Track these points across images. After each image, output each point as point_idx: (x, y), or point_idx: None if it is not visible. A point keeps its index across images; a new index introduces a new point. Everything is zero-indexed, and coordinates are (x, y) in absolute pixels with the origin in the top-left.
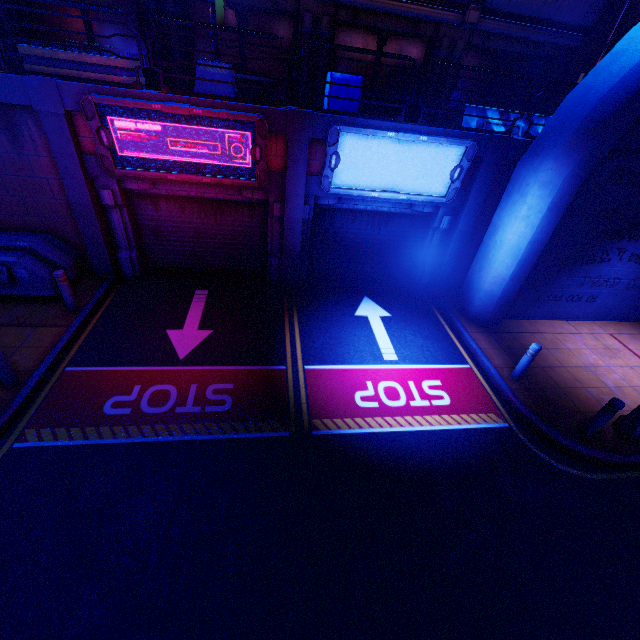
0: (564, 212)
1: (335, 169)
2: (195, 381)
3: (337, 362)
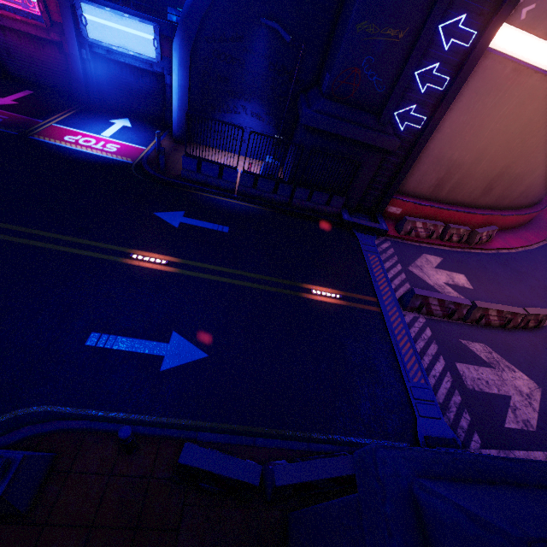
0: (189, 69)
1: (87, 26)
2: None
3: (73, 128)
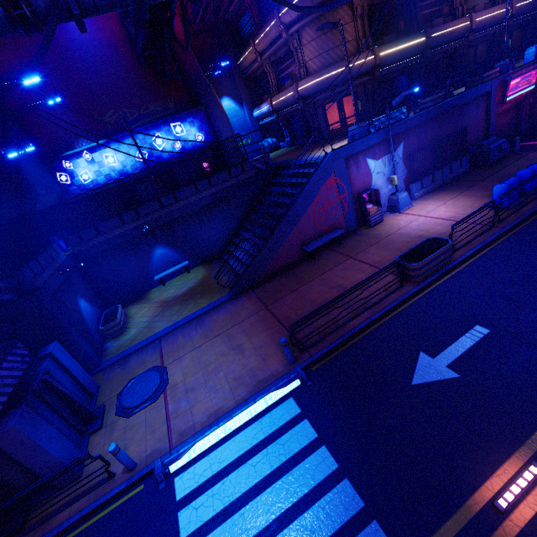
0: None
1: None
2: None
3: None
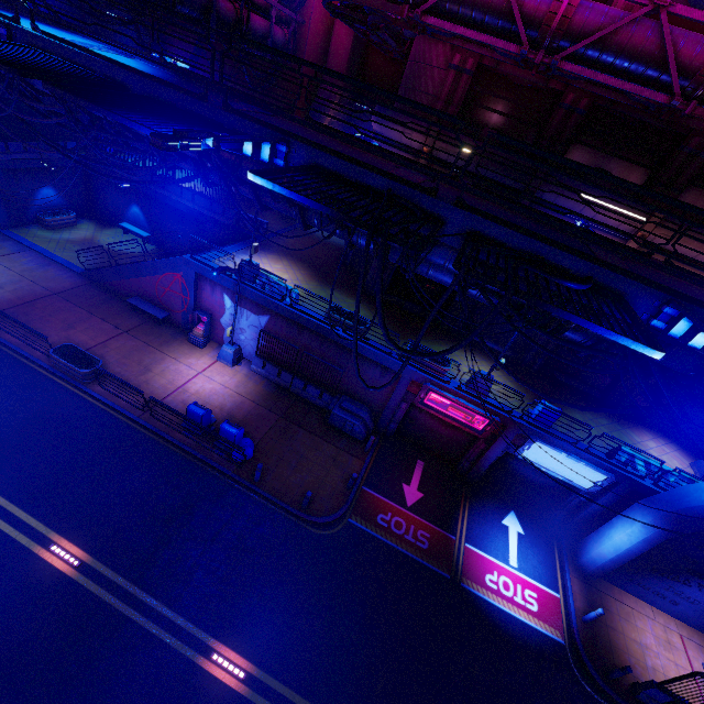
0: (654, 546)
1: (526, 450)
2: (413, 523)
3: (482, 550)
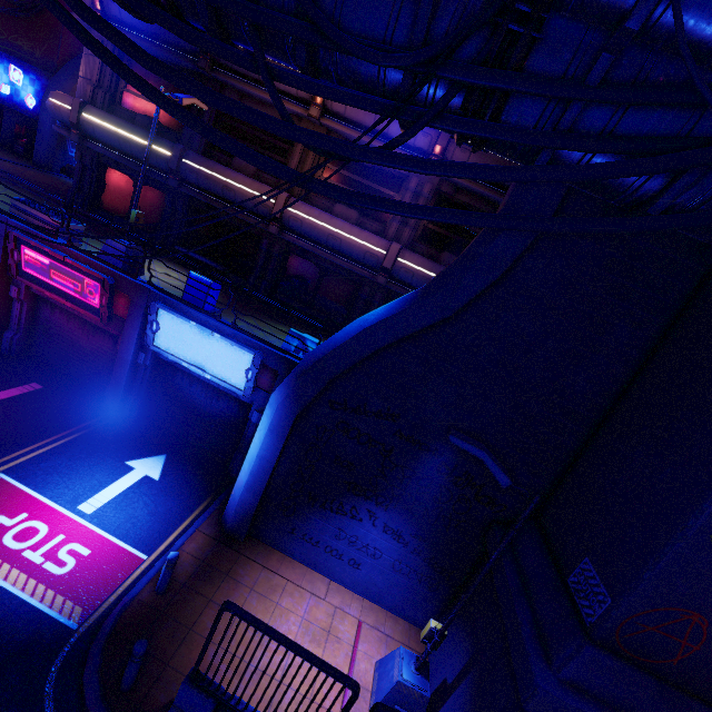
0: (285, 439)
1: (157, 333)
2: None
3: (33, 485)
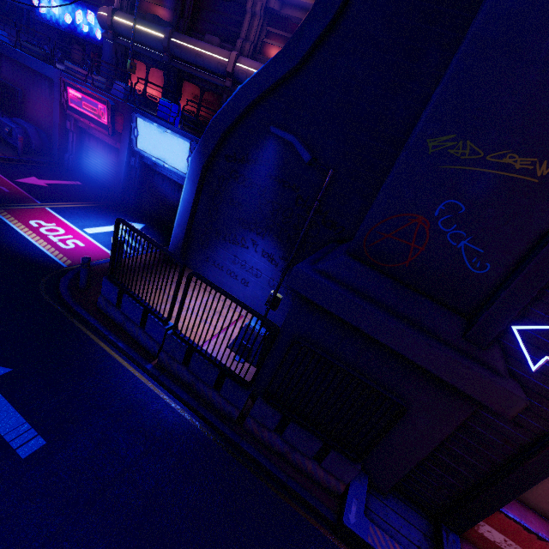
0: (197, 184)
1: (138, 137)
2: (2, 184)
3: (62, 216)
